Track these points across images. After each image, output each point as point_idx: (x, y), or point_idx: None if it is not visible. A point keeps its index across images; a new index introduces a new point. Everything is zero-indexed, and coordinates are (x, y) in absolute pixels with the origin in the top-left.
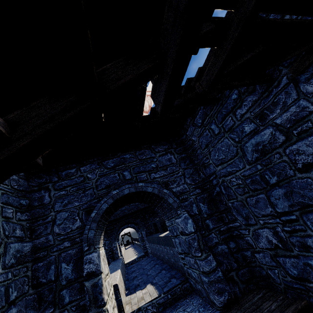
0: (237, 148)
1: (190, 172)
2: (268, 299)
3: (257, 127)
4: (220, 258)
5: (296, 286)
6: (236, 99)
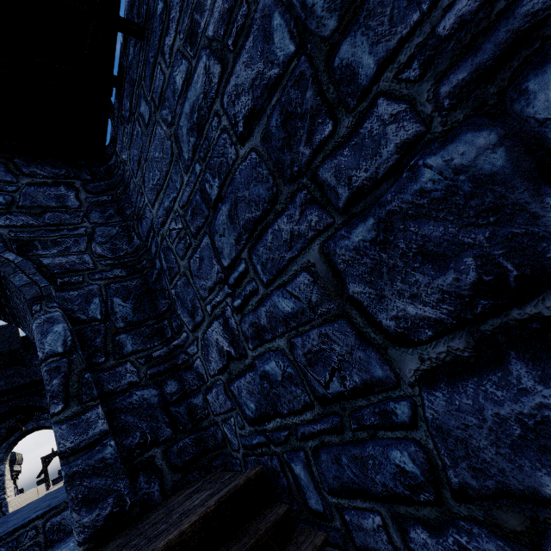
0: (172, 141)
1: (111, 233)
2: (203, 489)
3: (189, 68)
4: (131, 419)
5: (256, 441)
6: (163, 12)
